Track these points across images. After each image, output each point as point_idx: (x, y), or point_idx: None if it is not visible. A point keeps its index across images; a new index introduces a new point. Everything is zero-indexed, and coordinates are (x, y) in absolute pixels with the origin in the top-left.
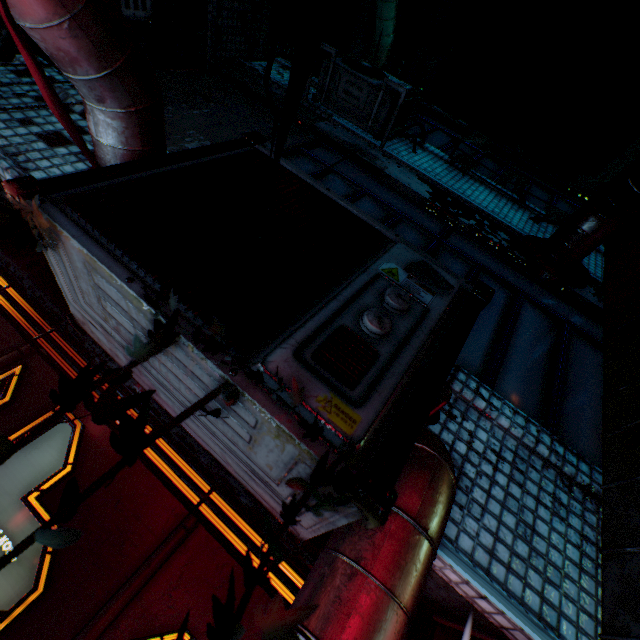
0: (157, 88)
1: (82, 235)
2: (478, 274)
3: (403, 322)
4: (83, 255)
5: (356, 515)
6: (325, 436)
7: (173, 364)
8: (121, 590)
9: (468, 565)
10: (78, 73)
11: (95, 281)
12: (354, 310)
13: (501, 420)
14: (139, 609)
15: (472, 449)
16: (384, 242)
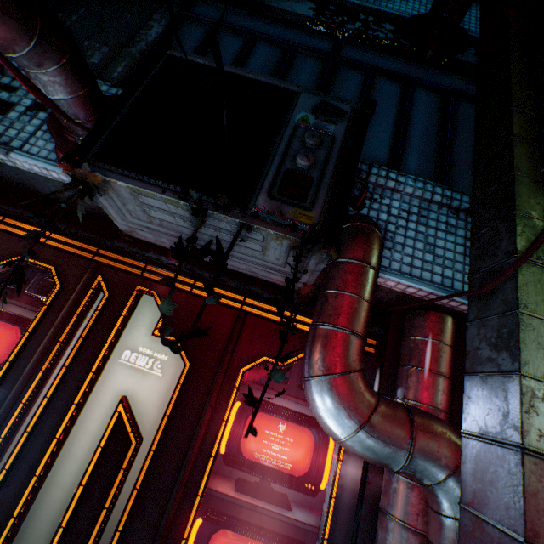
0: (68, 31)
1: (121, 177)
2: (373, 78)
3: (321, 152)
4: (130, 189)
5: (327, 259)
6: (300, 230)
7: (205, 229)
8: (225, 353)
9: (398, 275)
10: (17, 51)
11: (140, 201)
12: (290, 157)
13: (407, 190)
14: (238, 357)
15: (390, 215)
16: (291, 96)
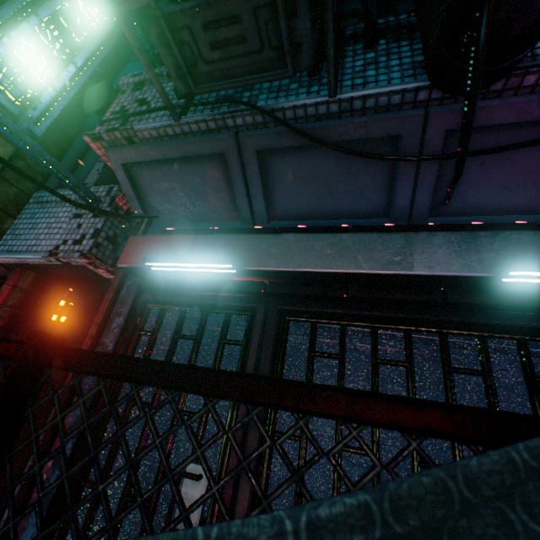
0: None
1: None
2: None
3: None
4: None
5: None
6: None
7: None
8: None
9: None
10: None
11: None
12: None
13: None
14: None
15: None
16: None
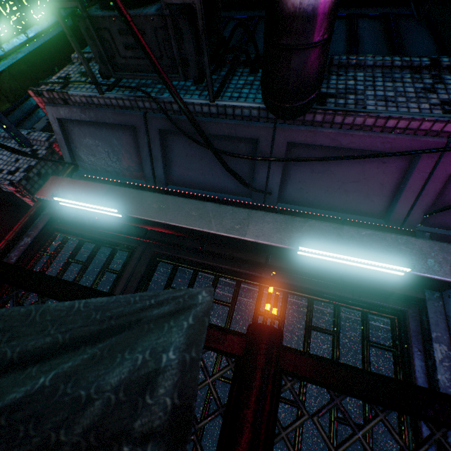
0: None
1: None
2: None
3: None
4: None
5: None
6: None
7: None
8: None
9: None
10: None
11: None
12: None
13: None
14: None
15: None
16: None
